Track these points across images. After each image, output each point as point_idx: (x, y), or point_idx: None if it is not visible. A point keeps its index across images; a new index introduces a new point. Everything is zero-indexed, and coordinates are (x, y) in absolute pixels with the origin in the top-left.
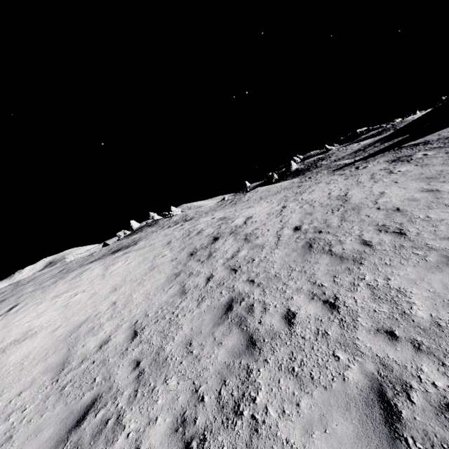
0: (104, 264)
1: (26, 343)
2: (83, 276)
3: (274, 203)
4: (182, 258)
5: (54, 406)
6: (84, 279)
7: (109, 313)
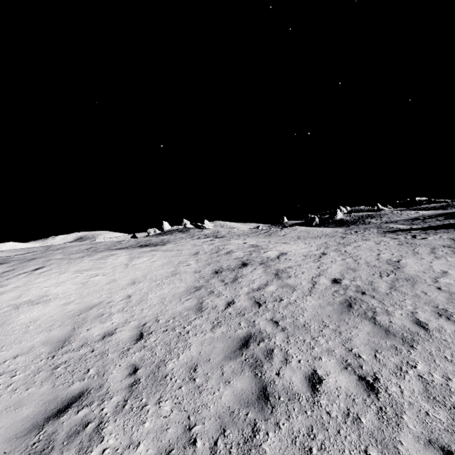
0: (131, 254)
1: (38, 307)
2: (108, 260)
3: (313, 247)
4: (206, 273)
5: (42, 383)
6: (108, 263)
7: (122, 305)
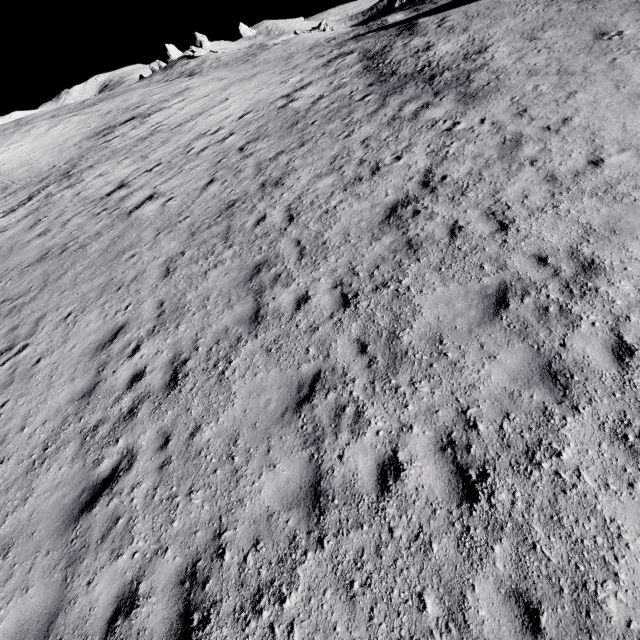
0: (51, 124)
1: None
2: (32, 132)
3: (222, 85)
4: (94, 133)
5: None
6: (31, 135)
7: (29, 162)
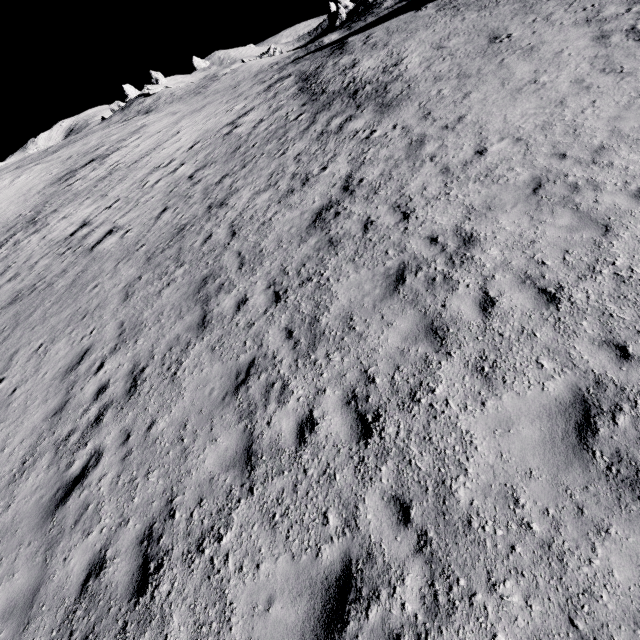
0: (14, 175)
1: None
2: None
3: (175, 119)
4: (56, 179)
5: None
6: None
7: None
